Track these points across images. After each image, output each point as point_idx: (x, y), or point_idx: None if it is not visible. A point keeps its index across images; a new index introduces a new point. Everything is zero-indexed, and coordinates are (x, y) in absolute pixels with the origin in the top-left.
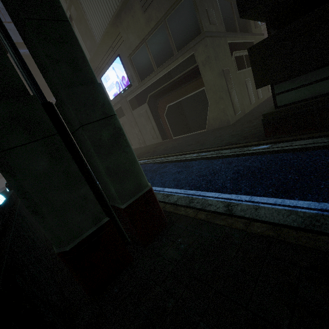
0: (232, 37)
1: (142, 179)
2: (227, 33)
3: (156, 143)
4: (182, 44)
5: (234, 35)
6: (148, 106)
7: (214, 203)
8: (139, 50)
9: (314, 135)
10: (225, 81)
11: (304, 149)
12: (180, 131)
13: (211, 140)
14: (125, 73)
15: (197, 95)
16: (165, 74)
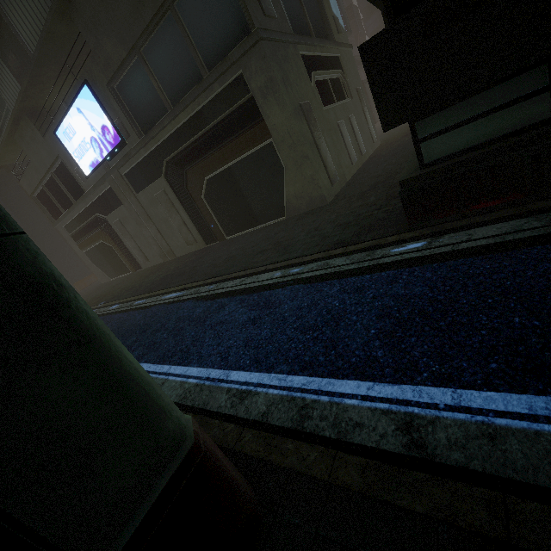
0: (305, 46)
1: (159, 428)
2: (298, 36)
3: (194, 252)
4: (217, 56)
5: (308, 41)
6: (168, 182)
7: (367, 418)
8: (129, 69)
9: (506, 215)
10: (307, 125)
11: (504, 246)
12: (237, 225)
13: (301, 238)
14: (108, 120)
15: (259, 155)
16: (191, 118)
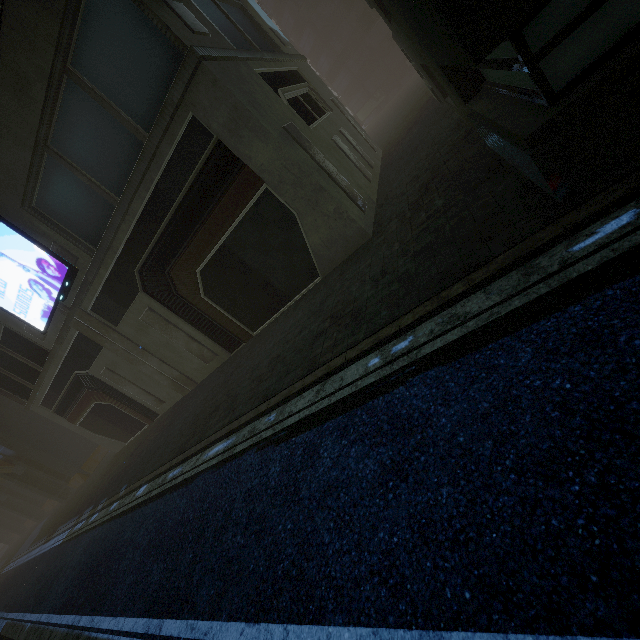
0: (257, 62)
1: None
2: (244, 51)
3: (218, 368)
4: (151, 109)
5: (258, 56)
6: (150, 295)
7: None
8: (43, 175)
9: None
10: (303, 150)
11: None
12: (261, 312)
13: (370, 294)
14: (41, 250)
15: (257, 212)
16: (148, 202)
